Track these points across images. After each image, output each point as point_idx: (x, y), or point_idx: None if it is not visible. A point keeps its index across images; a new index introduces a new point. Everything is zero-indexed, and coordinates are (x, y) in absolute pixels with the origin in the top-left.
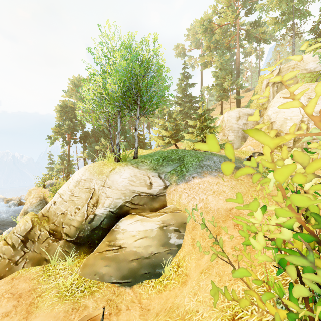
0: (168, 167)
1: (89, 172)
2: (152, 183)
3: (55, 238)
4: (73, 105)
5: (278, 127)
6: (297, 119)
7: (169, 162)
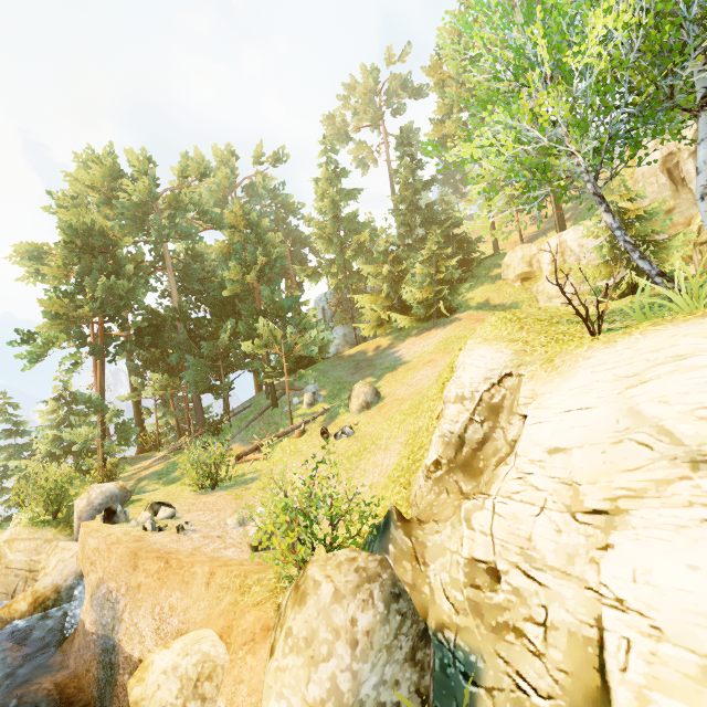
0: None
1: None
2: None
3: None
4: (108, 227)
5: None
6: None
7: None
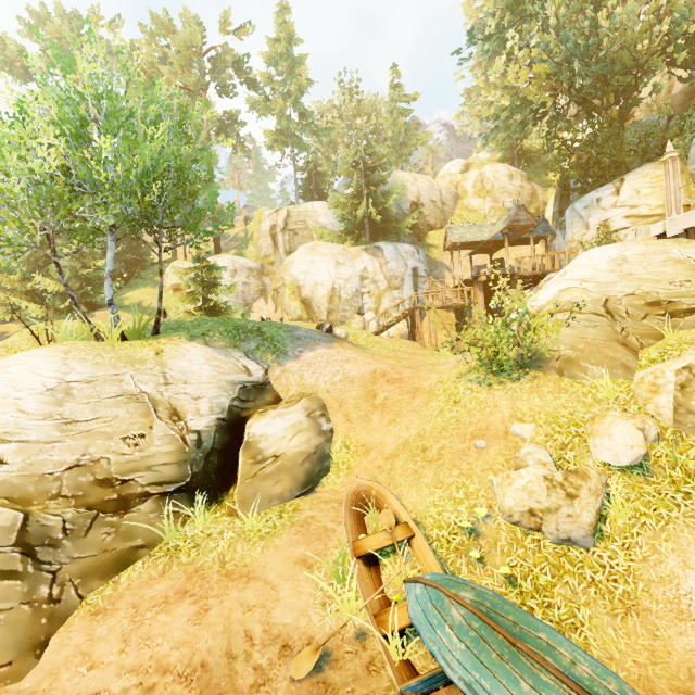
0: (252, 343)
1: (89, 363)
2: (247, 368)
3: (112, 512)
4: None
5: (309, 293)
6: (329, 285)
7: (248, 335)
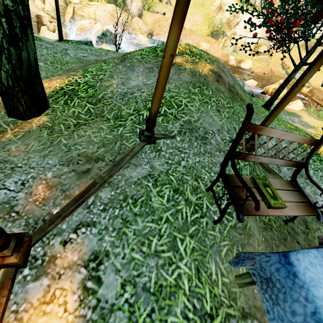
0: None
1: None
2: None
3: None
4: None
5: None
6: None
7: None
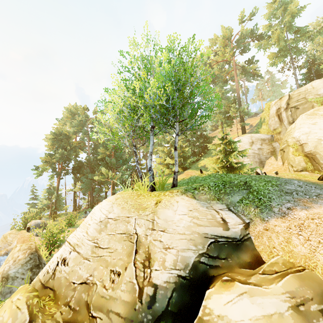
0: (235, 196)
1: (120, 207)
2: (225, 221)
3: None
4: (68, 132)
5: (311, 149)
6: None
7: (234, 189)
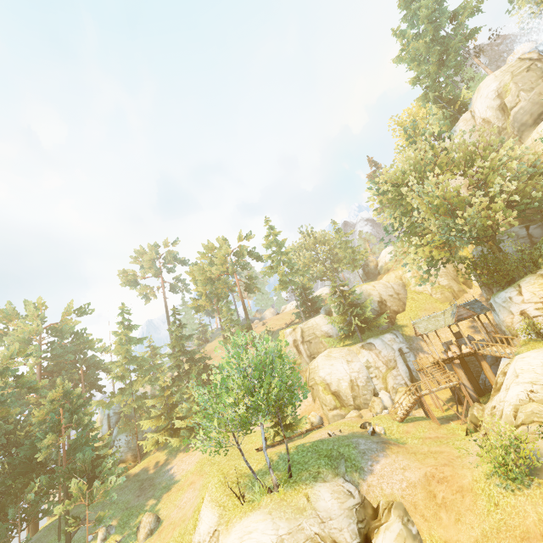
0: (341, 467)
1: (284, 519)
2: (350, 491)
3: None
4: None
5: (336, 387)
6: (347, 378)
7: (337, 461)
